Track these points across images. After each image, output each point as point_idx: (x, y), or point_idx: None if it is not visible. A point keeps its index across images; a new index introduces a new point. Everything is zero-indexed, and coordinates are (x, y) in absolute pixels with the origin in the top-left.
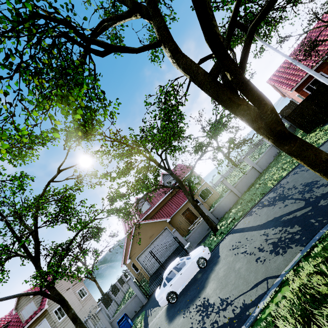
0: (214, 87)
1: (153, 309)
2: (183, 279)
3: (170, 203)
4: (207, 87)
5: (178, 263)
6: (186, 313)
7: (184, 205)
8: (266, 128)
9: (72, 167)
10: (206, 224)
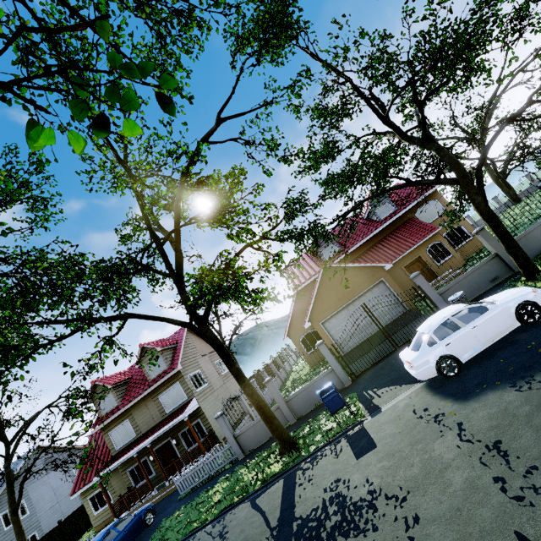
0: None
1: (381, 390)
2: (478, 337)
3: (380, 248)
4: None
5: (466, 307)
6: (527, 384)
7: (411, 251)
8: None
9: (241, 115)
10: (490, 271)
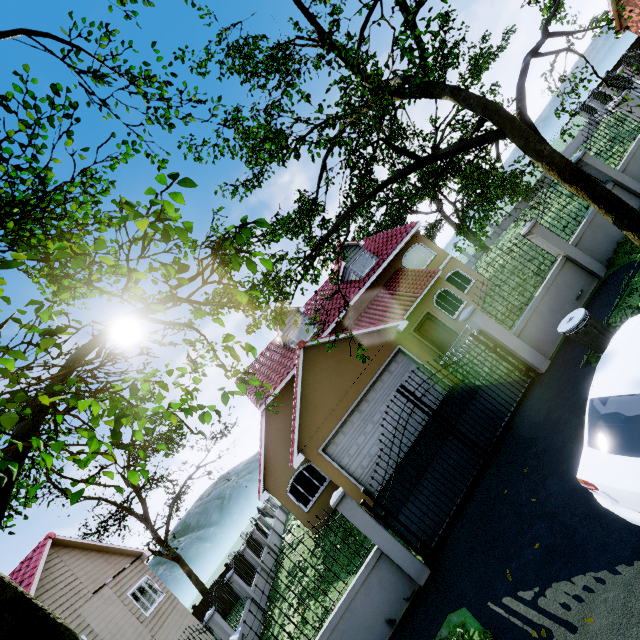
0: None
1: (550, 594)
2: None
3: (373, 313)
4: None
5: None
6: None
7: (415, 307)
8: None
9: None
10: (569, 283)
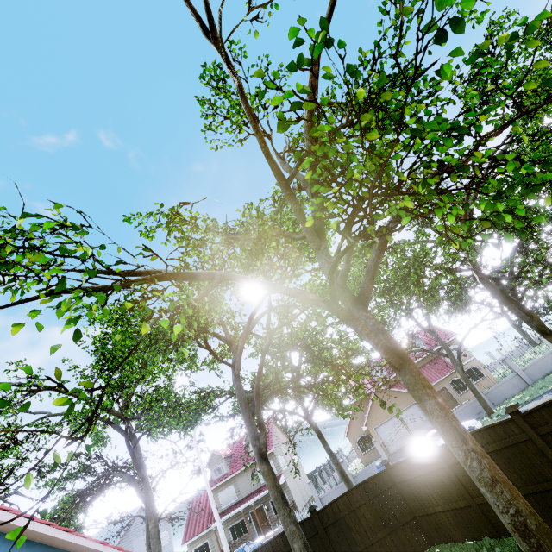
0: (505, 302)
1: None
2: None
3: None
4: (501, 301)
5: None
6: None
7: (438, 382)
8: (536, 327)
9: None
10: (476, 407)
